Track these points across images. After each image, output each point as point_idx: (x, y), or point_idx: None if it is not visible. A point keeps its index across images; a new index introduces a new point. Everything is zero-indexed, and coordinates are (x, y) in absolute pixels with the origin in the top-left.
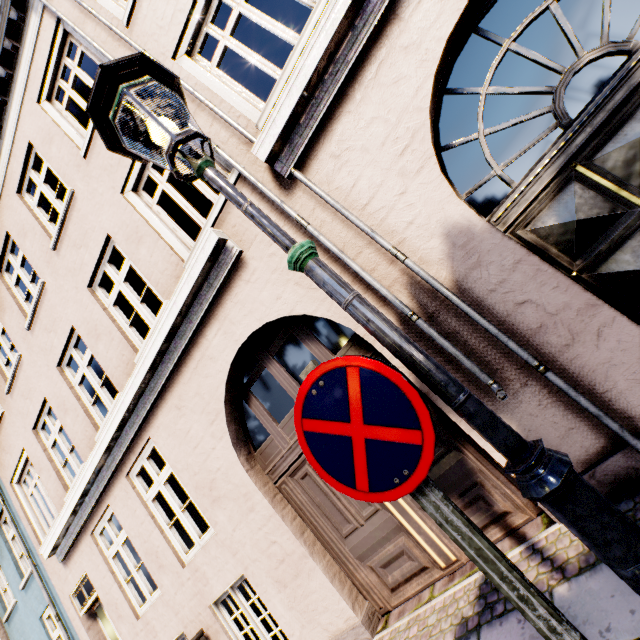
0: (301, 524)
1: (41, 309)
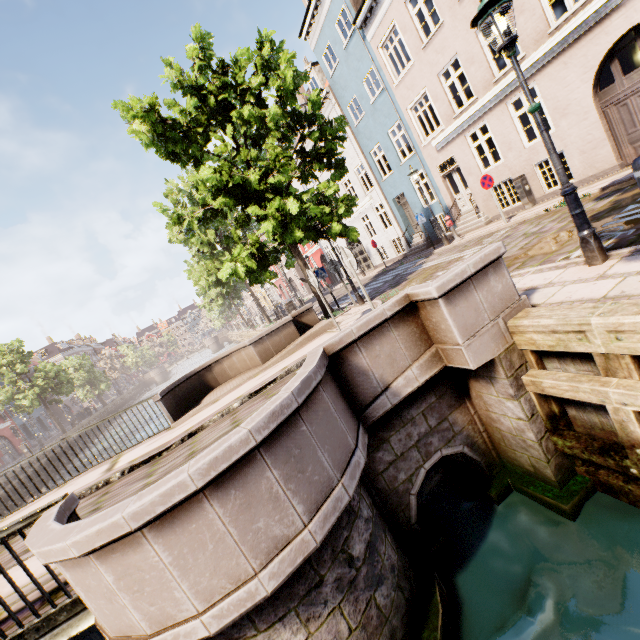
0: (607, 129)
1: None
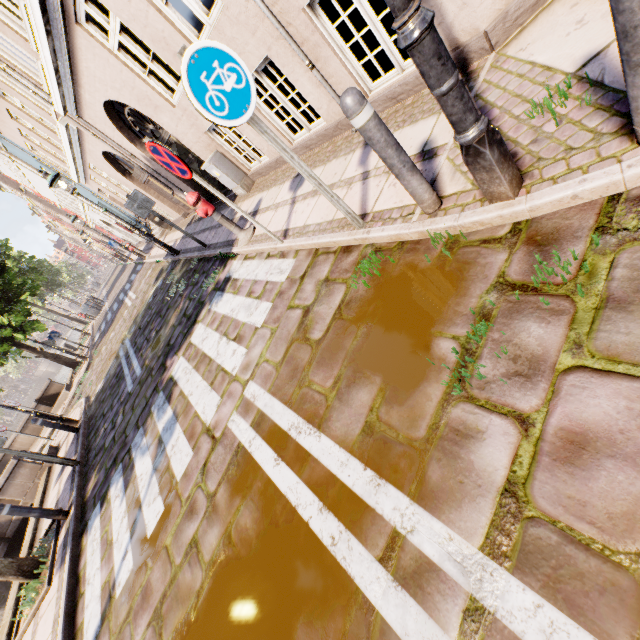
0: (158, 195)
1: None
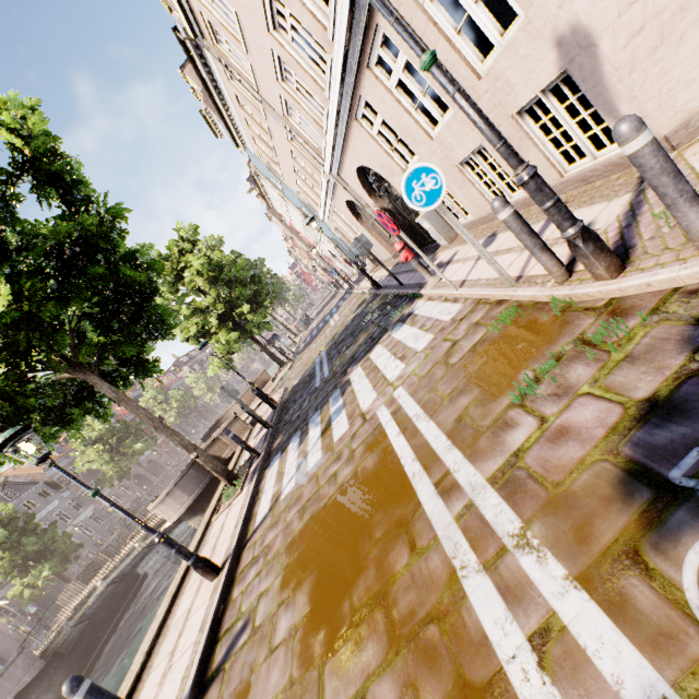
0: (378, 236)
1: (278, 153)
